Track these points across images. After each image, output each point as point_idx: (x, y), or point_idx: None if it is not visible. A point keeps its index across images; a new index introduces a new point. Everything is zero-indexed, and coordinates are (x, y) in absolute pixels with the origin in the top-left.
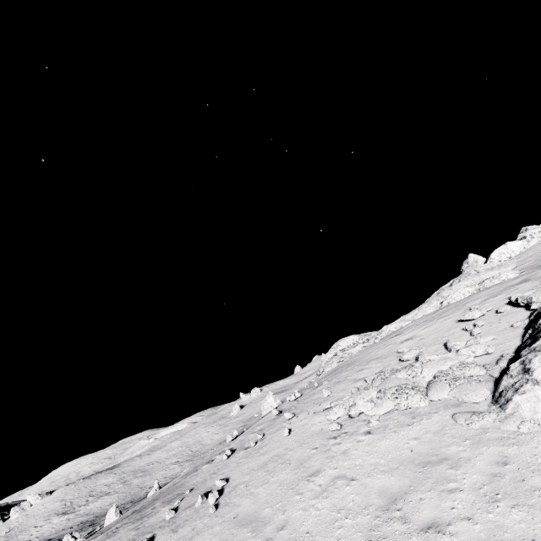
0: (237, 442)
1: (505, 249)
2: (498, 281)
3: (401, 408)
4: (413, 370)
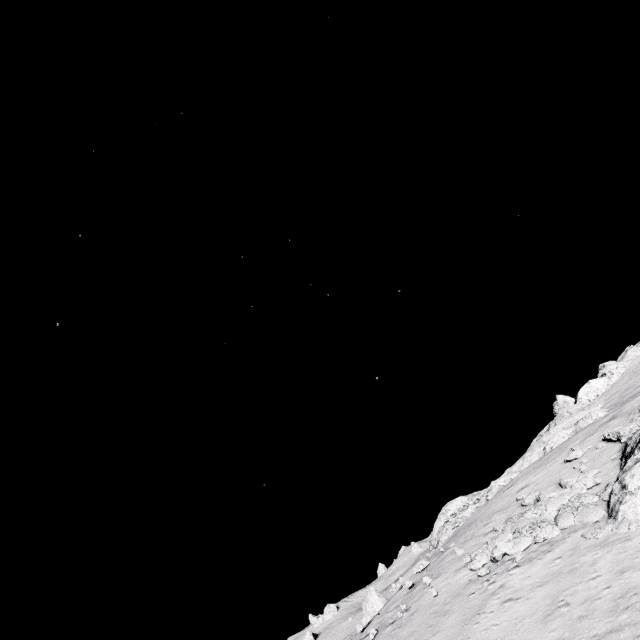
0: (373, 626)
1: (590, 388)
2: (590, 420)
3: (538, 541)
4: (538, 509)
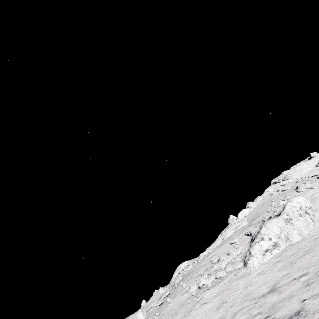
0: None
1: (242, 212)
2: (241, 226)
3: (217, 277)
4: (219, 264)
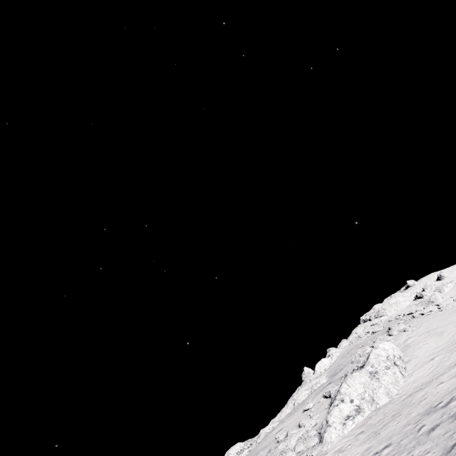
0: None
1: (321, 363)
2: (319, 384)
3: None
4: (286, 441)
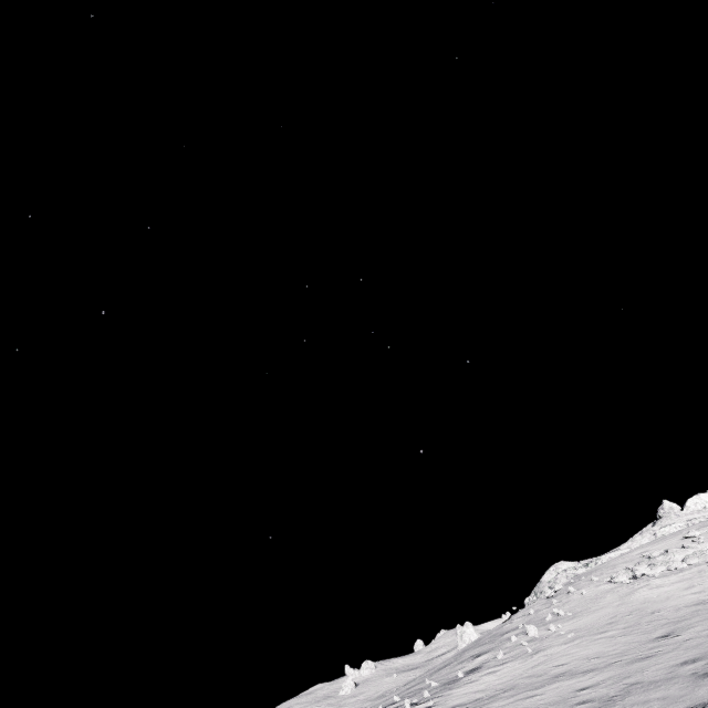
0: (523, 613)
1: (699, 499)
2: (703, 519)
3: (671, 568)
4: (667, 555)
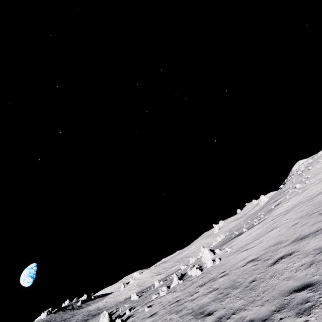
0: (289, 183)
1: None
2: None
3: None
4: None
